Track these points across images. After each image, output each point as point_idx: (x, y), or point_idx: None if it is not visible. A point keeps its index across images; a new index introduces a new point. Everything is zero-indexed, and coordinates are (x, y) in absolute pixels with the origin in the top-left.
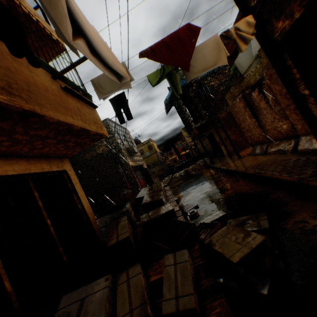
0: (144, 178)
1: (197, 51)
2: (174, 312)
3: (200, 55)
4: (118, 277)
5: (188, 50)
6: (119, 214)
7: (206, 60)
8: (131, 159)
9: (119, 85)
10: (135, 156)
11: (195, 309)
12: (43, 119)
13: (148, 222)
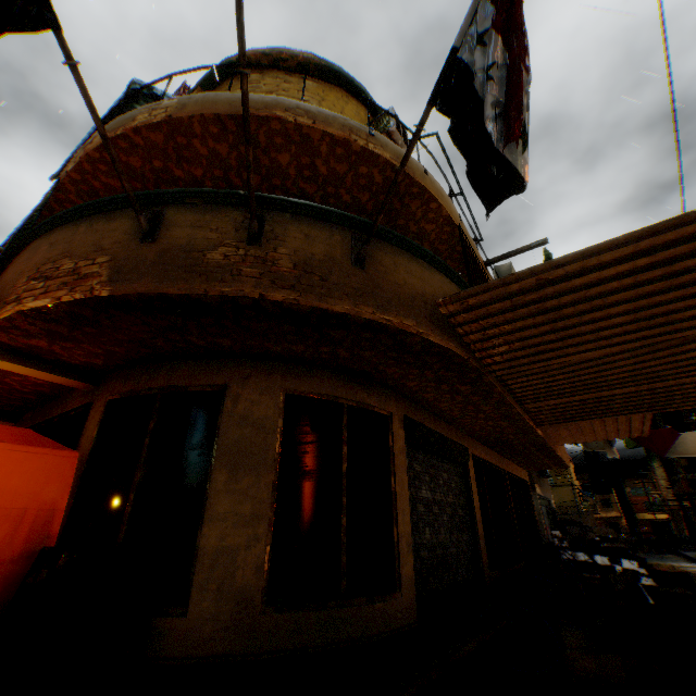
0: (548, 524)
1: (677, 437)
2: (626, 568)
3: (679, 441)
4: (590, 555)
5: (664, 445)
6: (583, 530)
7: (684, 447)
8: (538, 483)
9: (601, 447)
10: (542, 481)
11: (637, 571)
12: (558, 459)
13: (603, 546)
